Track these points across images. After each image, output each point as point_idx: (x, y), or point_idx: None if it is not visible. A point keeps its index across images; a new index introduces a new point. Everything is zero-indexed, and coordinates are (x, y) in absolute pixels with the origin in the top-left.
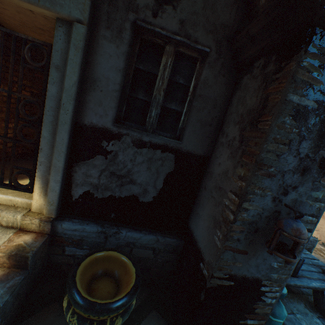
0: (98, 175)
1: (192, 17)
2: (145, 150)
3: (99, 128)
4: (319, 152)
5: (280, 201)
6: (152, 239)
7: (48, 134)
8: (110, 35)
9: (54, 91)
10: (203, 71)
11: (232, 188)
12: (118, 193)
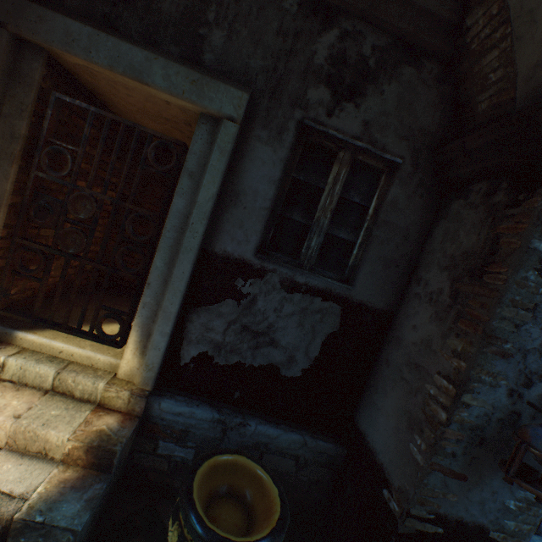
0: (224, 329)
1: (380, 118)
2: (298, 296)
3: (235, 259)
4: None
5: (519, 397)
6: (295, 441)
7: (162, 263)
8: (266, 136)
9: (181, 204)
10: (391, 189)
11: (441, 368)
12: (250, 360)
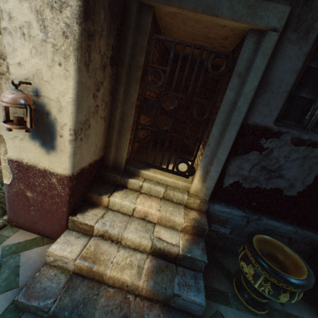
0: (249, 169)
1: None
2: (303, 148)
3: (260, 127)
4: None
5: None
6: (290, 230)
7: (217, 132)
8: (295, 37)
9: (230, 95)
10: None
11: None
12: (264, 185)
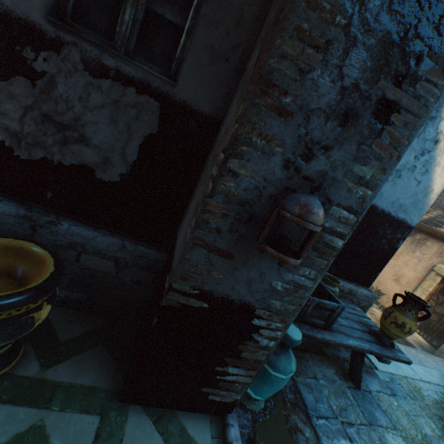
0: (20, 117)
1: None
2: (108, 84)
3: (19, 19)
4: (379, 83)
5: (297, 171)
6: (113, 244)
7: None
8: None
9: None
10: None
11: (225, 144)
12: (58, 157)
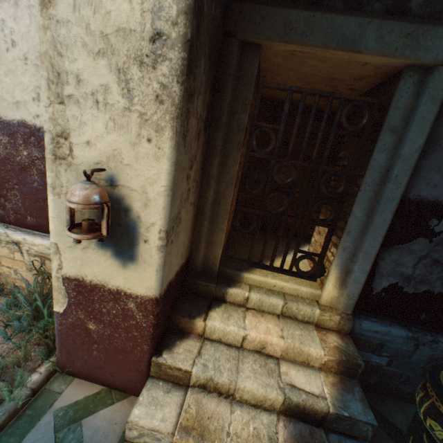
0: (413, 264)
1: None
2: None
3: (428, 201)
4: None
5: None
6: None
7: (361, 213)
8: None
9: (381, 160)
10: None
11: None
12: (438, 288)
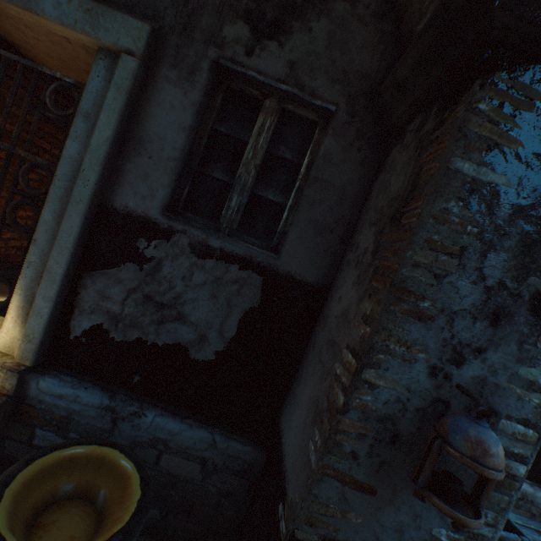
0: (123, 299)
1: (308, 59)
2: (212, 263)
3: (138, 216)
4: (528, 279)
5: (447, 378)
6: (202, 440)
7: (51, 217)
8: (176, 76)
9: (74, 150)
10: (324, 141)
11: (350, 340)
12: (153, 337)
